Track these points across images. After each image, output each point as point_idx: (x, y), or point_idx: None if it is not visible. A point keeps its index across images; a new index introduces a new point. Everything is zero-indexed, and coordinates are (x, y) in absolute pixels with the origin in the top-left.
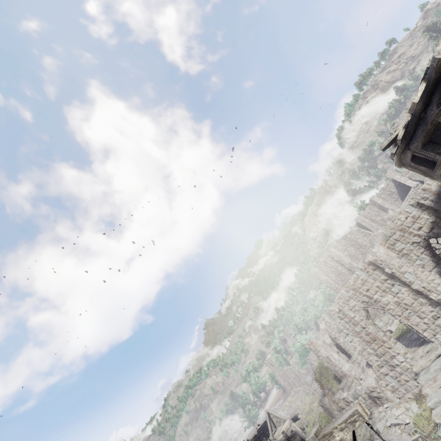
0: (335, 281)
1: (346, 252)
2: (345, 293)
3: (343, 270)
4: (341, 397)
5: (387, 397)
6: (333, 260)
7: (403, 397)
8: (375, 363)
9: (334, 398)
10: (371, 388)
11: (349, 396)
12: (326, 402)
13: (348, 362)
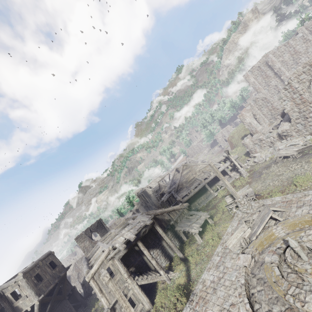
0: (259, 83)
1: (280, 58)
2: (301, 69)
3: (270, 74)
4: (258, 138)
5: (292, 135)
6: (266, 65)
7: (302, 134)
8: (295, 117)
9: (253, 139)
10: (284, 130)
11: (264, 137)
12: (247, 141)
13: (261, 126)
